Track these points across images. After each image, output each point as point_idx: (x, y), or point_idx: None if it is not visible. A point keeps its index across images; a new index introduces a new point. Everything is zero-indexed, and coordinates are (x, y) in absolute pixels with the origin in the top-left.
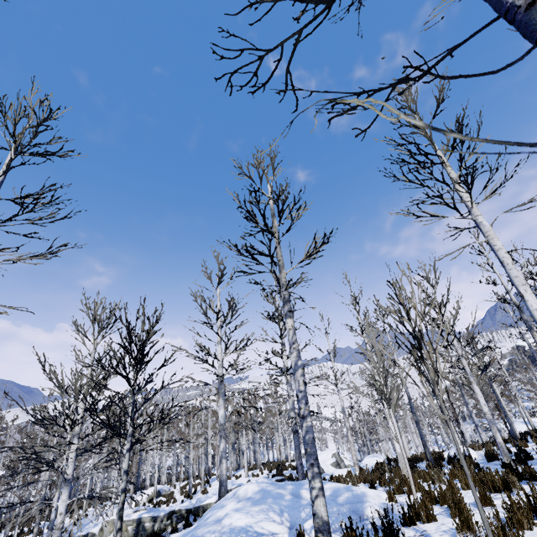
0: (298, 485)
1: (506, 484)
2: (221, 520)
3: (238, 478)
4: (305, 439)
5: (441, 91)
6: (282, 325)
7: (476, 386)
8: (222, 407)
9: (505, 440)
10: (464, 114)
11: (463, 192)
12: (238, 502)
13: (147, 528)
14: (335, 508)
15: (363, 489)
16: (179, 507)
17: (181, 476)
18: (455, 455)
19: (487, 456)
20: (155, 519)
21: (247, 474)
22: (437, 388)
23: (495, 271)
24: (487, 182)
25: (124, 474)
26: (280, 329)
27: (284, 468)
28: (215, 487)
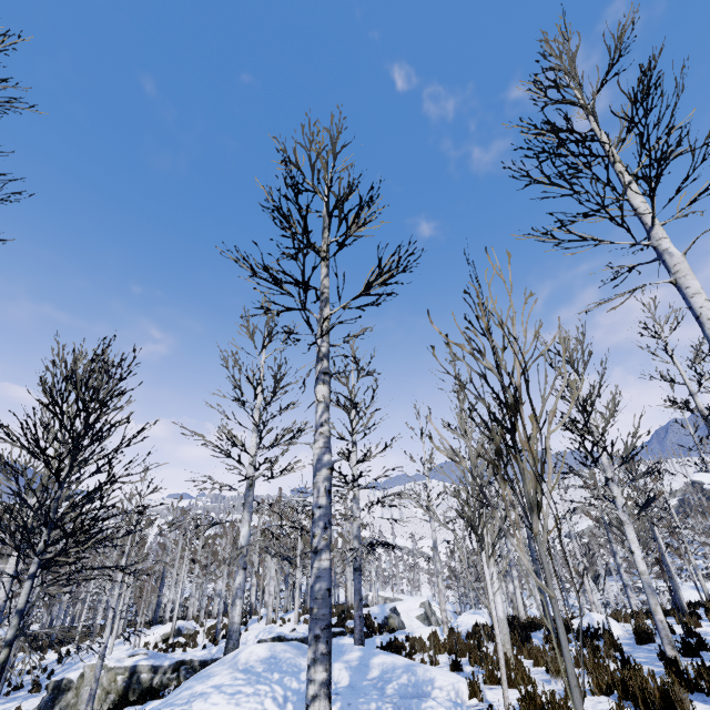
0: (336, 653)
1: (667, 700)
2: (192, 701)
3: (286, 623)
4: (313, 590)
5: (619, 37)
6: (353, 416)
7: (630, 529)
8: (247, 523)
9: (665, 612)
10: (654, 67)
11: (640, 194)
12: (233, 671)
13: (143, 680)
14: (373, 705)
15: (433, 673)
16: (192, 656)
17: (214, 611)
18: (589, 626)
19: (636, 635)
20: (156, 670)
21: (298, 619)
22: (538, 517)
23: (675, 363)
24: (685, 180)
25: (15, 616)
26: (351, 421)
27: (348, 616)
28: (252, 631)
